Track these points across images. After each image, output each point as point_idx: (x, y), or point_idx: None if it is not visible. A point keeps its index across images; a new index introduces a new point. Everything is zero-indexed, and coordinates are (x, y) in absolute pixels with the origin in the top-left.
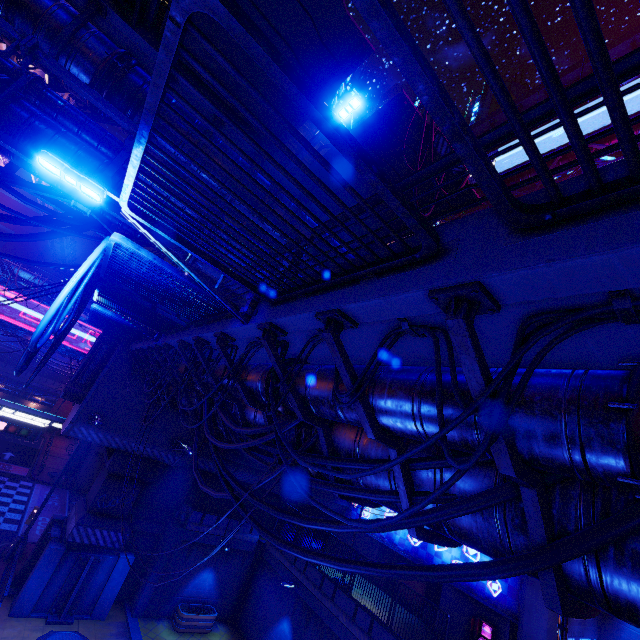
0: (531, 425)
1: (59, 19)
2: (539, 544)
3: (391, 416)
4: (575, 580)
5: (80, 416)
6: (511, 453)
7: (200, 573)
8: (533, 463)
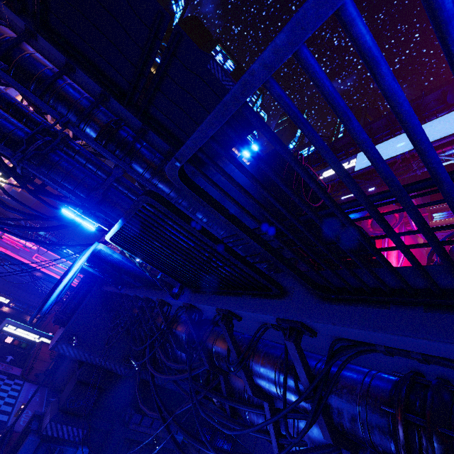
0: (341, 409)
1: (83, 105)
2: None
3: (262, 381)
4: None
5: (63, 336)
6: (329, 428)
7: None
8: (345, 434)
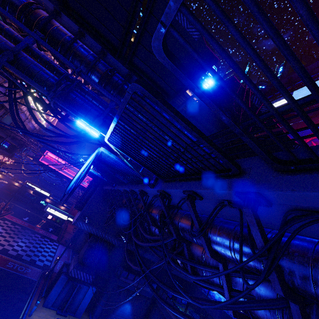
0: (292, 269)
1: (90, 59)
2: None
3: (219, 246)
4: None
5: (80, 217)
6: (280, 282)
7: (124, 304)
8: (295, 290)
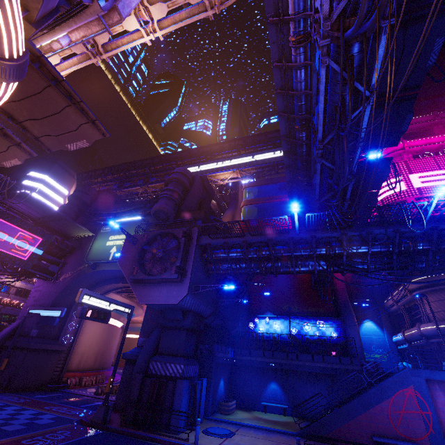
0: None
1: None
2: None
3: None
4: None
5: (189, 289)
6: None
7: (220, 382)
8: None
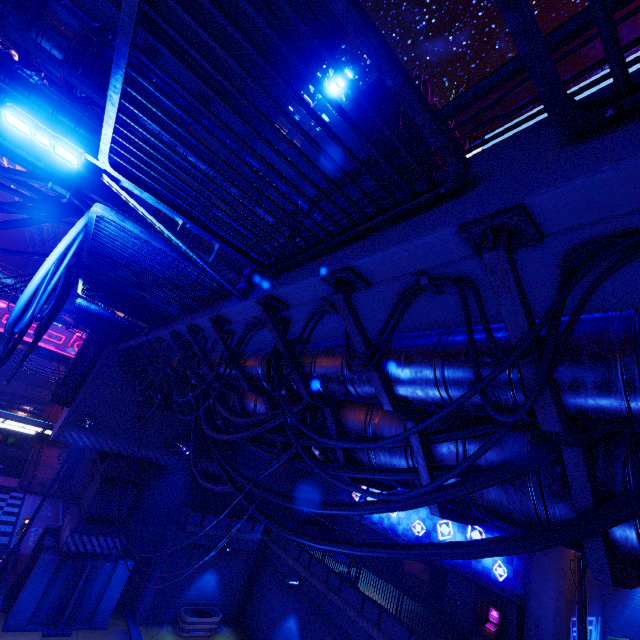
0: (578, 373)
1: None
2: (584, 509)
3: (410, 384)
4: (624, 546)
5: (70, 420)
6: (557, 405)
7: (202, 575)
8: (579, 417)
